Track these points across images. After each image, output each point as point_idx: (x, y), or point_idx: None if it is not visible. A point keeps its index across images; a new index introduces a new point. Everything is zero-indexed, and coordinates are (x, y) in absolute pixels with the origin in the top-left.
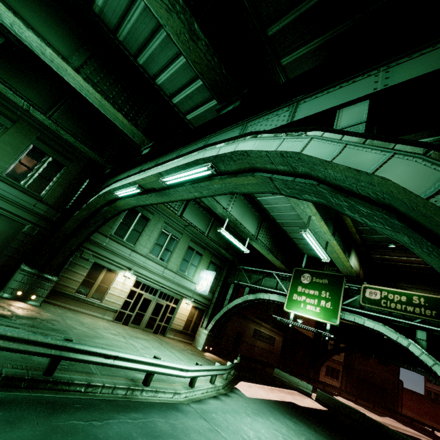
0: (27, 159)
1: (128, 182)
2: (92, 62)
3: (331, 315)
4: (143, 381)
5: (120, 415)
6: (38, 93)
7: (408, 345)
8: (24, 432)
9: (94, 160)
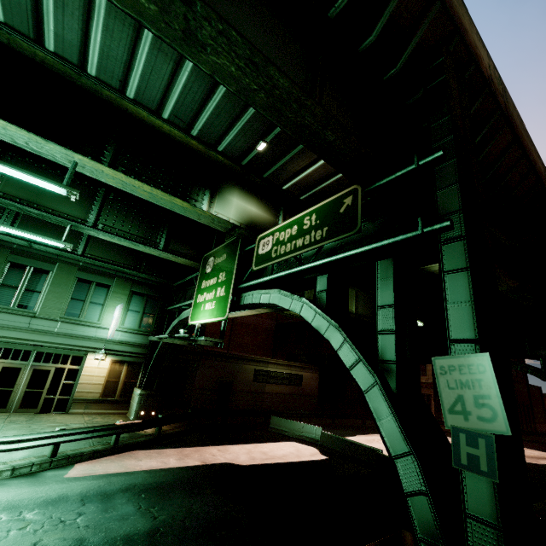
0: None
1: None
2: None
3: (223, 306)
4: None
5: None
6: None
7: (301, 310)
8: None
9: None
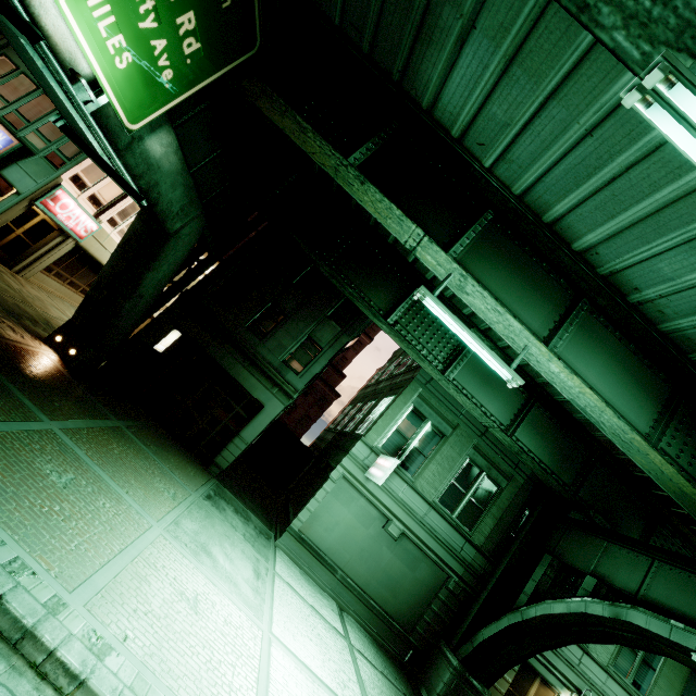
0: (460, 477)
1: None
2: (670, 427)
3: None
4: None
5: None
6: (501, 404)
7: None
8: None
9: (535, 476)
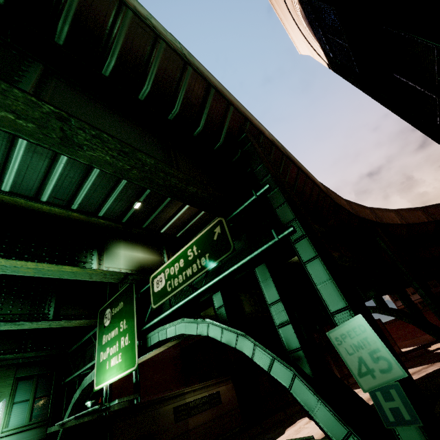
0: None
1: None
2: None
3: (130, 356)
4: None
5: None
6: None
7: (208, 331)
8: None
9: None
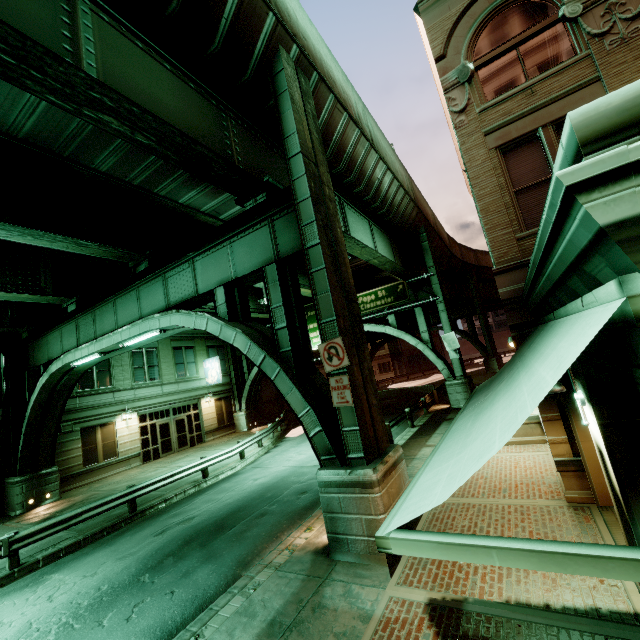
0: None
1: (83, 353)
2: None
3: None
4: (202, 477)
5: (199, 497)
6: None
7: (386, 331)
8: (150, 528)
9: None
